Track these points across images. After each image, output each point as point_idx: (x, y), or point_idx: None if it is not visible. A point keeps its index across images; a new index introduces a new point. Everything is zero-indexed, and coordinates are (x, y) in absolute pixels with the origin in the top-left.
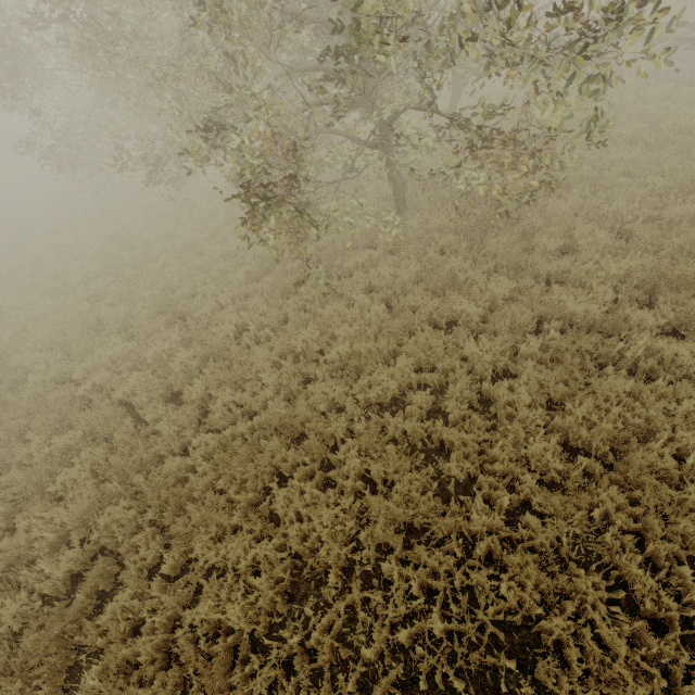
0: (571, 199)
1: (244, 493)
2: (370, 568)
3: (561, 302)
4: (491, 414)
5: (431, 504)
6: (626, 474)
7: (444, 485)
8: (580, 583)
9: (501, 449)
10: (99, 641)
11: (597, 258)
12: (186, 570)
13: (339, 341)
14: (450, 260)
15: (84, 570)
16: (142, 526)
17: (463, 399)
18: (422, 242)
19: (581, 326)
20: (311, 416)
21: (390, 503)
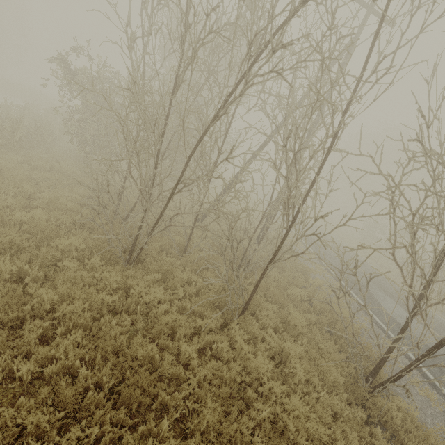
0: None
1: None
2: None
3: None
4: None
5: None
6: None
7: None
8: None
9: None
10: None
11: None
12: None
13: None
14: None
15: None
16: None
17: None
18: None
19: None
20: None
21: None
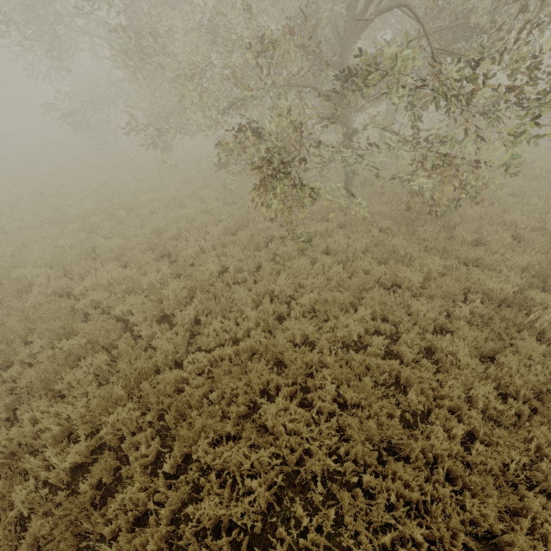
0: (476, 206)
1: (236, 405)
2: (356, 478)
3: (480, 280)
4: (434, 360)
5: (398, 428)
6: (548, 417)
7: (402, 414)
8: (531, 503)
9: (450, 388)
10: (105, 529)
11: (502, 252)
12: (181, 469)
13: (306, 289)
14: (392, 238)
15: (83, 463)
16: (142, 426)
17: (411, 345)
18: (366, 222)
19: (496, 300)
20: (289, 346)
21: (374, 424)
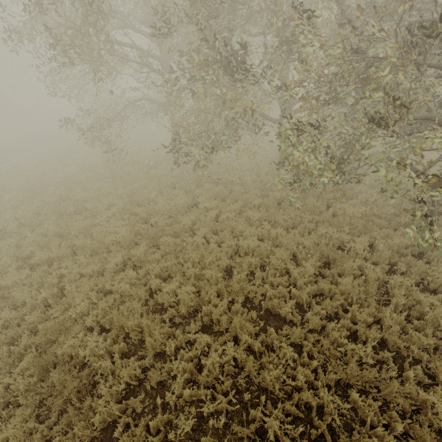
0: None
1: None
2: None
3: None
4: None
5: None
6: None
7: None
8: None
9: None
10: None
11: None
12: None
13: None
14: None
15: None
16: None
17: None
18: None
19: None
20: None
21: None
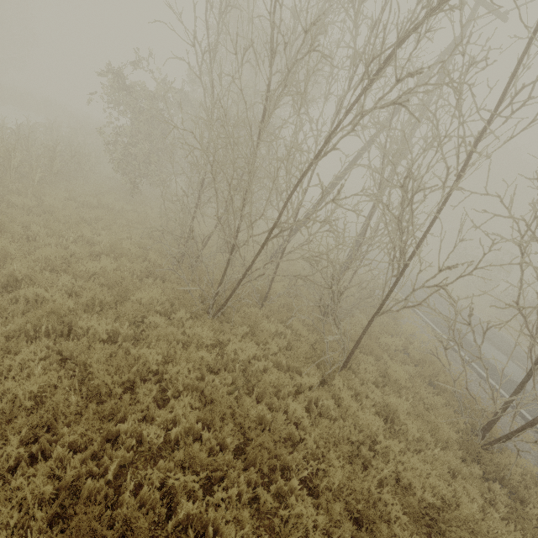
0: None
1: None
2: None
3: None
4: None
5: None
6: None
7: None
8: None
9: None
10: None
11: None
12: None
13: None
14: None
15: None
16: None
17: None
18: None
19: None
20: None
21: None
